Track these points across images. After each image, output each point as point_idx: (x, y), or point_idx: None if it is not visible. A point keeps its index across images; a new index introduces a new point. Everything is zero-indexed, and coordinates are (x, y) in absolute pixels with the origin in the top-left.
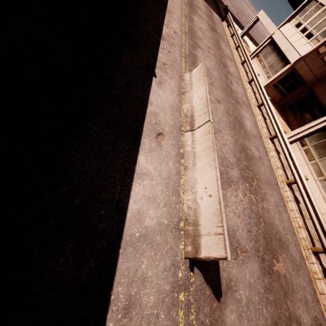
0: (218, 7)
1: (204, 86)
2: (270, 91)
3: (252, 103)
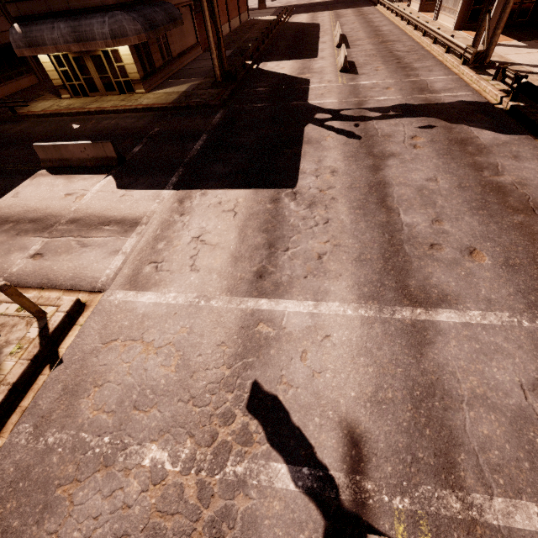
0: (372, 2)
1: (337, 25)
2: (428, 8)
3: (398, 22)
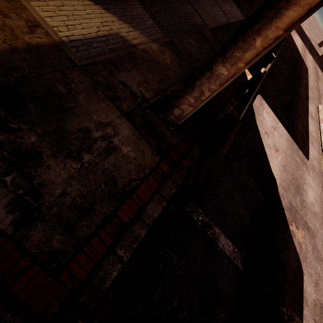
0: None
1: None
2: None
3: None
